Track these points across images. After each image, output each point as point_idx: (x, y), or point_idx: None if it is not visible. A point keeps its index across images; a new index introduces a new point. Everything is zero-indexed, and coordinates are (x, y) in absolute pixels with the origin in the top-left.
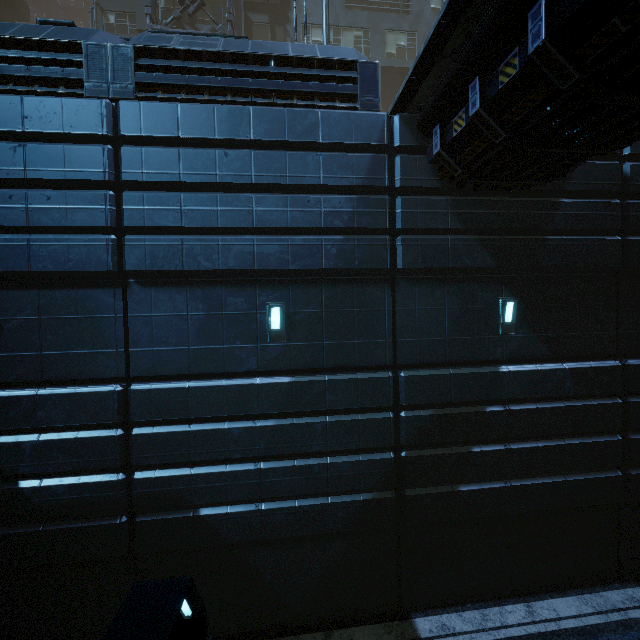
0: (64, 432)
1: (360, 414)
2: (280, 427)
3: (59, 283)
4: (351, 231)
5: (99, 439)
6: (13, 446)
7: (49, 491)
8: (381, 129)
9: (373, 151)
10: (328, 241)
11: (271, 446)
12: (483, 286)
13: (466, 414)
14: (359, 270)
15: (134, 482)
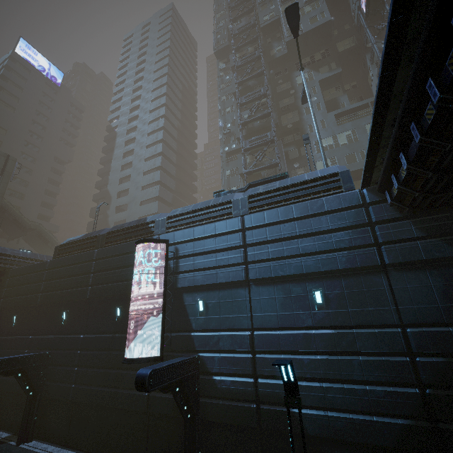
0: (229, 353)
1: (383, 356)
2: (330, 360)
3: (226, 287)
4: (351, 248)
5: (242, 358)
6: (211, 358)
7: (224, 382)
8: (357, 197)
9: (355, 207)
10: (339, 255)
11: (327, 372)
12: None
13: None
14: (361, 267)
15: (258, 384)
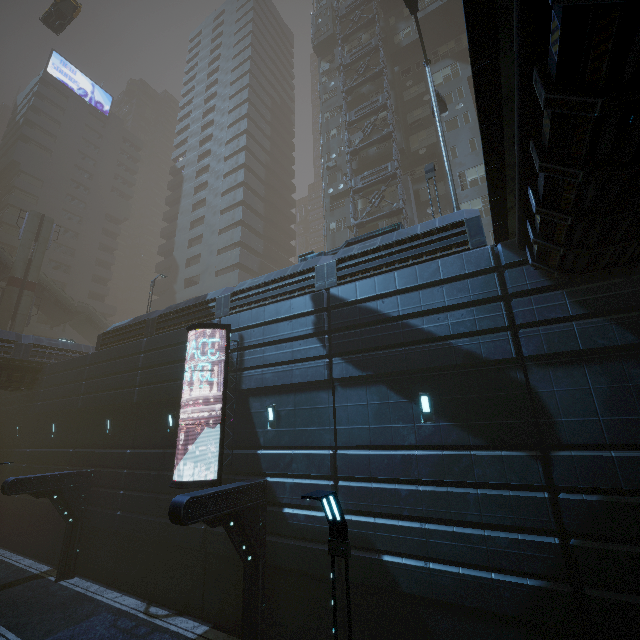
0: (304, 479)
1: (511, 490)
2: (437, 493)
3: (303, 389)
4: (475, 333)
5: (321, 486)
6: (282, 484)
7: (297, 517)
8: (487, 258)
9: (485, 273)
10: (457, 343)
11: (431, 509)
12: (635, 362)
13: None
14: (487, 362)
15: None
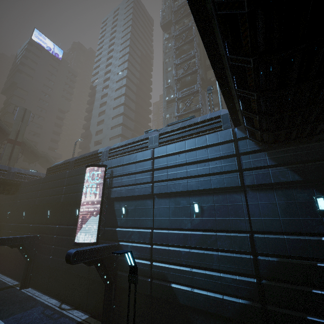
0: (137, 243)
1: (235, 254)
2: (199, 253)
3: (140, 198)
4: (222, 173)
5: (144, 247)
6: (126, 246)
7: None
8: (230, 134)
9: (228, 142)
10: (213, 178)
11: (196, 261)
12: (299, 190)
13: (301, 264)
14: (227, 187)
15: (152, 265)
